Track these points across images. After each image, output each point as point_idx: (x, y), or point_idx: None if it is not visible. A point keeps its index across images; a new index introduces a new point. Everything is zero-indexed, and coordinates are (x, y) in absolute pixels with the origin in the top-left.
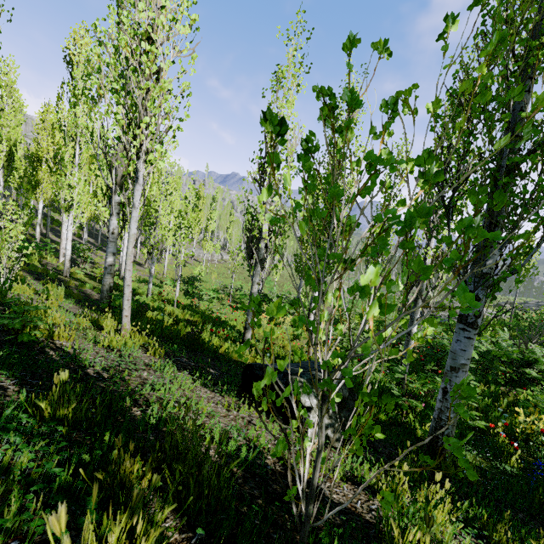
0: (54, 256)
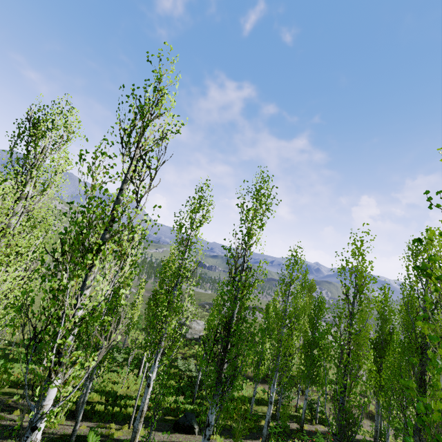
0: None
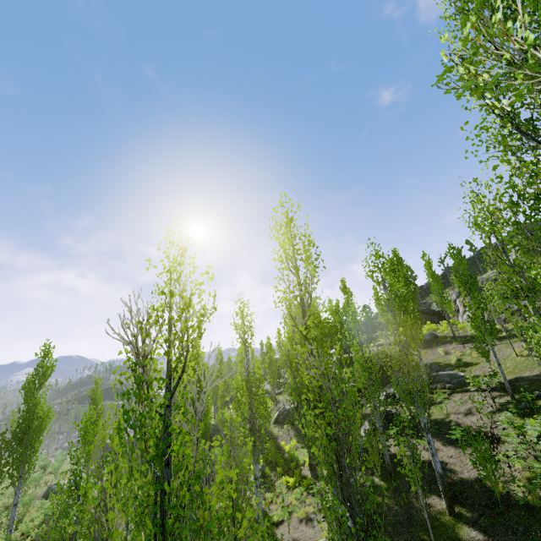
0: None
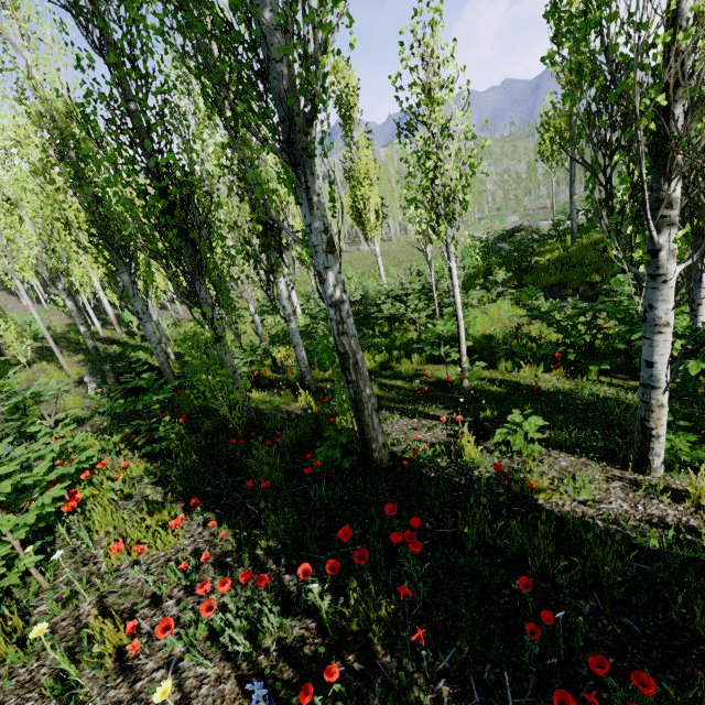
0: (125, 327)
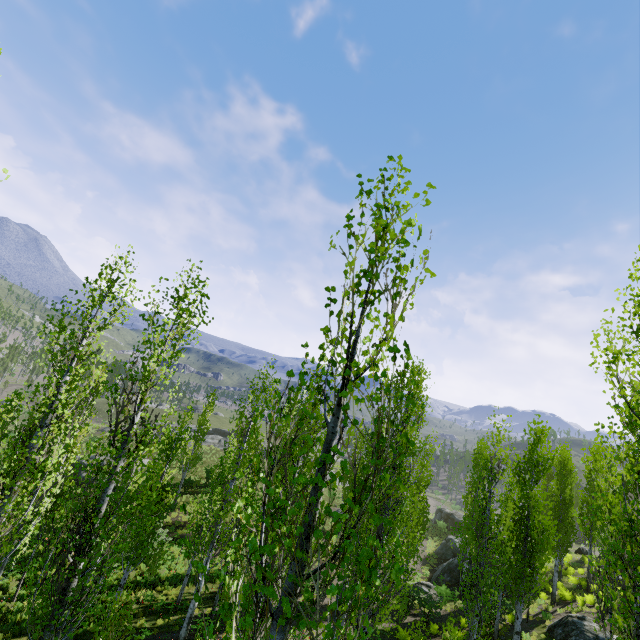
0: None
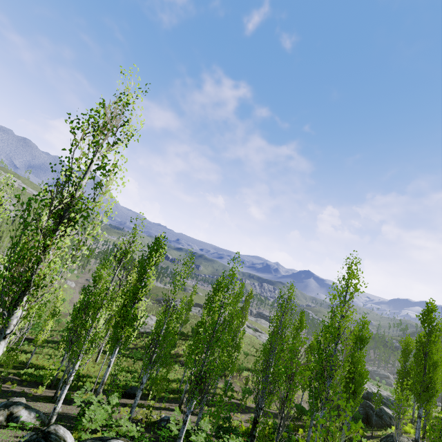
0: None
